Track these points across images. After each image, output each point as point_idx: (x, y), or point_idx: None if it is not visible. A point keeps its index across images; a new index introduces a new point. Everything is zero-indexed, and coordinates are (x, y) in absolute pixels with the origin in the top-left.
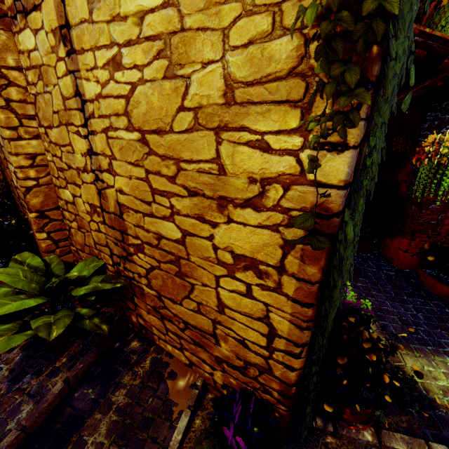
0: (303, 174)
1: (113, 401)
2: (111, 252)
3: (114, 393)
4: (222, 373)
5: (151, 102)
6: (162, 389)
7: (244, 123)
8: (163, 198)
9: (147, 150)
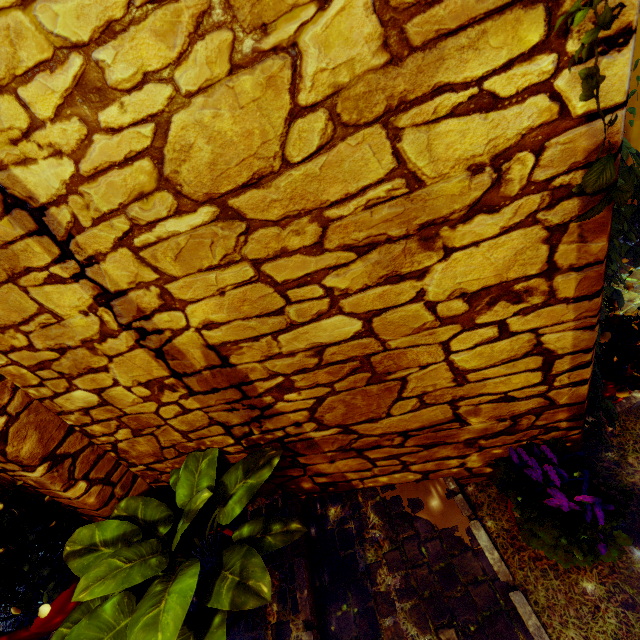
0: (564, 113)
1: (385, 592)
2: (225, 427)
3: (375, 584)
4: (479, 453)
5: (217, 133)
6: (422, 527)
7: (438, 79)
8: (307, 288)
9: (243, 227)
